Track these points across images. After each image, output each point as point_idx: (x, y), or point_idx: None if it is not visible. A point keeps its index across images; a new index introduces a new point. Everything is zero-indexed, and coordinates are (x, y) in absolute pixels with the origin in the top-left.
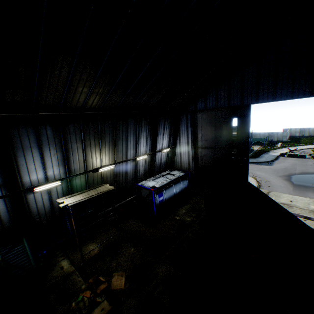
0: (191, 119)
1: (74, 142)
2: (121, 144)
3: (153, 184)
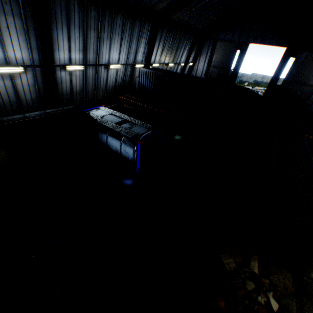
0: (212, 45)
1: (167, 43)
2: (178, 51)
3: None
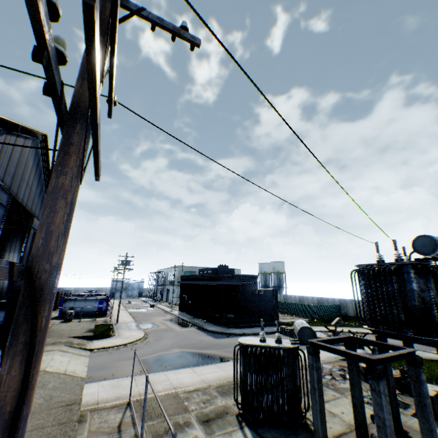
0: None
1: None
2: None
3: None
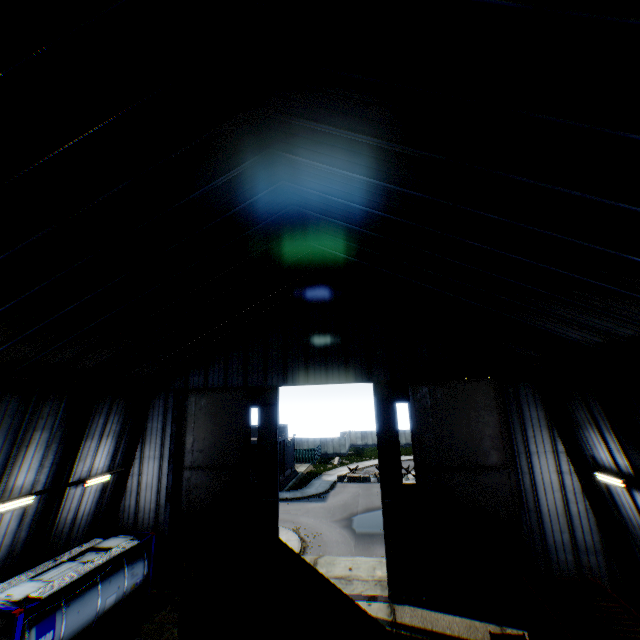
0: (174, 406)
1: None
2: None
3: (30, 589)
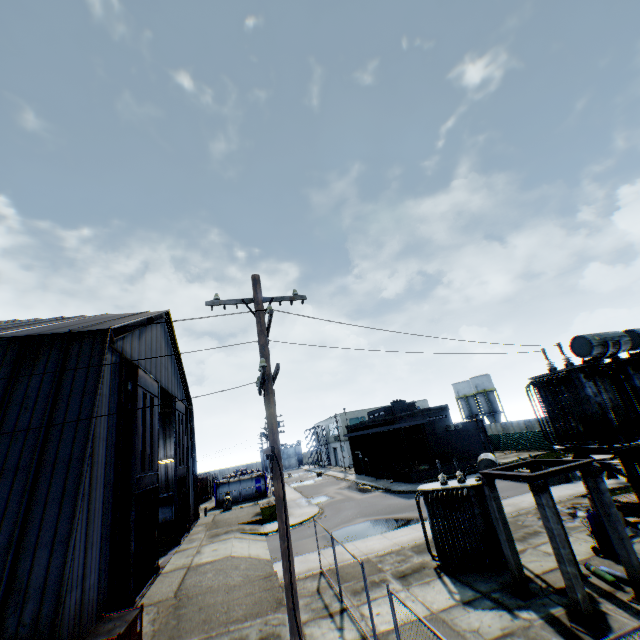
0: None
1: None
2: None
3: None
